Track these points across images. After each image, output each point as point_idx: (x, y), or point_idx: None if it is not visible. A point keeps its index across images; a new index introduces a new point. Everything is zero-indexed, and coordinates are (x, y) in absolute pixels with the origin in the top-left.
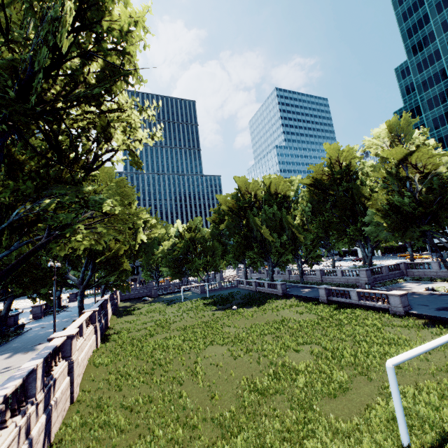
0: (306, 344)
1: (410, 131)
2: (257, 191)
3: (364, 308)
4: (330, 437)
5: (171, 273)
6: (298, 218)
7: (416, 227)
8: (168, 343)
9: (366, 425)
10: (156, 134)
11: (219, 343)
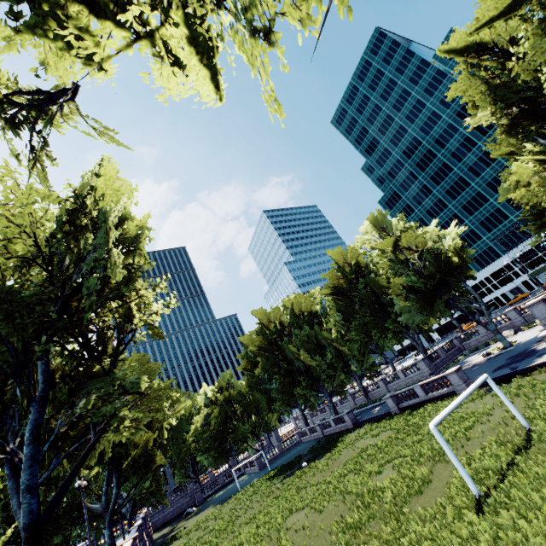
0: (388, 462)
1: (388, 222)
2: (281, 317)
3: (434, 400)
4: (421, 525)
5: (214, 456)
6: (333, 330)
7: (438, 299)
8: (239, 540)
9: (446, 498)
10: (169, 302)
11: (299, 508)
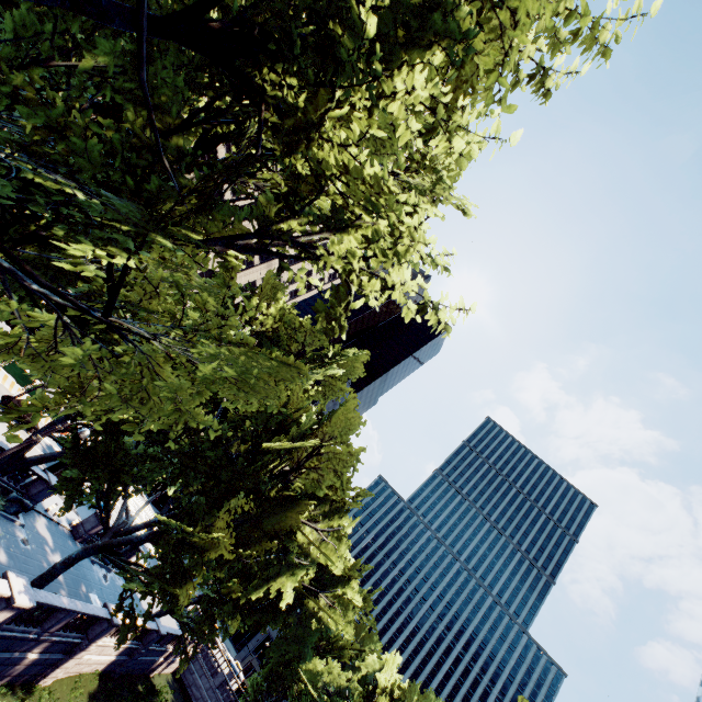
0: None
1: None
2: None
3: None
4: None
5: None
6: None
7: None
8: None
9: None
10: (445, 311)
11: None
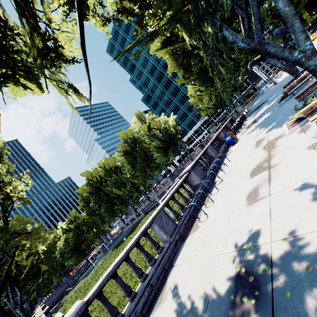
0: None
1: (144, 116)
2: (99, 173)
3: None
4: None
5: (76, 257)
6: (128, 173)
7: (170, 150)
8: (99, 279)
9: None
10: (29, 183)
11: None
